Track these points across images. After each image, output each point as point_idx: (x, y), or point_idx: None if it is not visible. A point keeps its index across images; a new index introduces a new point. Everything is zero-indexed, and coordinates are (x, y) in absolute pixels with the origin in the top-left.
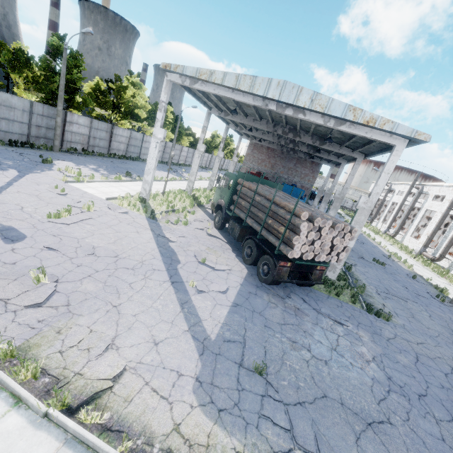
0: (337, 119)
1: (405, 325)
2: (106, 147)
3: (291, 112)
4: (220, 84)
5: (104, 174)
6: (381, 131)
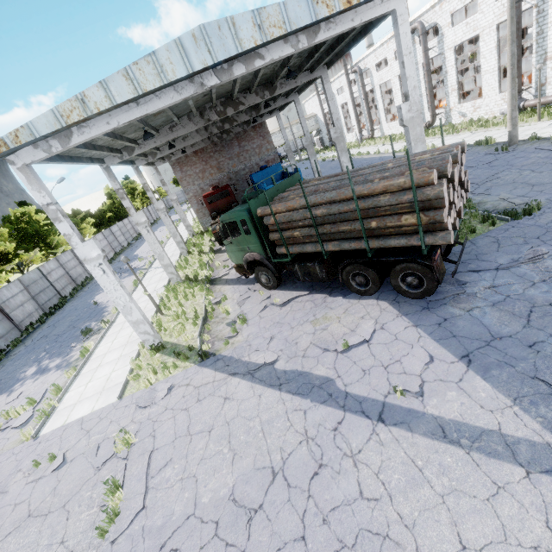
0: (306, 29)
1: (548, 198)
2: (10, 328)
3: (242, 69)
4: (111, 107)
5: (60, 365)
6: (367, 4)
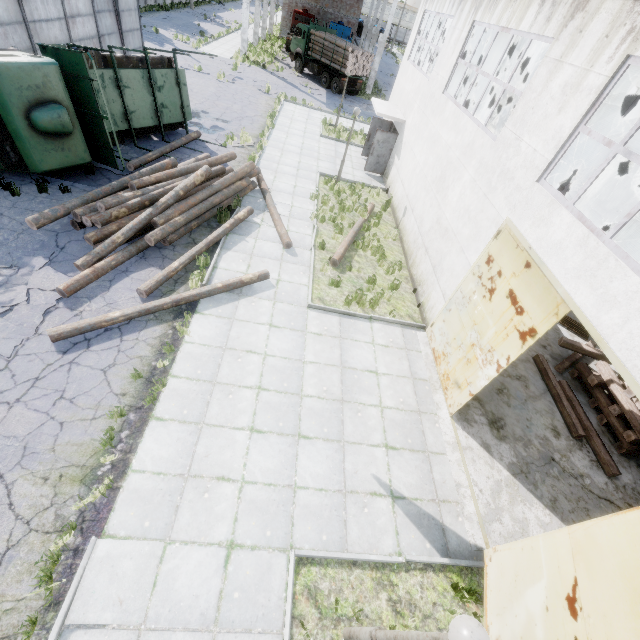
0: None
1: None
2: None
3: None
4: None
5: (191, 37)
6: None
